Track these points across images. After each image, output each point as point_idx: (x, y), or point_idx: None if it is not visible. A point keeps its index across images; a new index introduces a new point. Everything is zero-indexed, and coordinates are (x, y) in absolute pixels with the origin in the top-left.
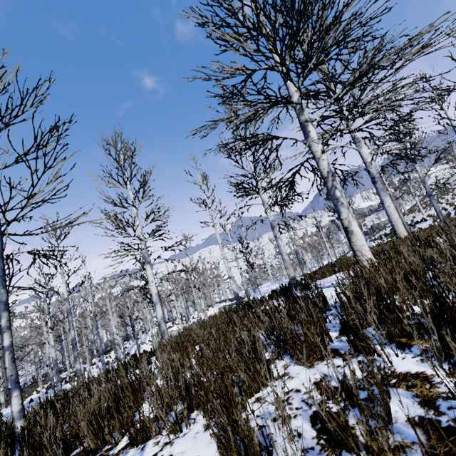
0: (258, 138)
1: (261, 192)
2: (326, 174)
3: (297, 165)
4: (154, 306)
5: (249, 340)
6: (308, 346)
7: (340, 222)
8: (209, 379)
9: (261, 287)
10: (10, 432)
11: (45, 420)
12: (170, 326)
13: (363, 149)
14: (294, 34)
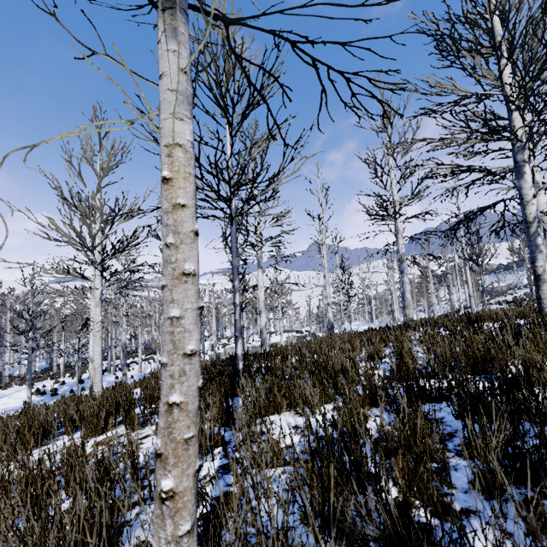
0: (457, 166)
1: (397, 220)
2: (532, 220)
3: (495, 203)
4: (260, 313)
5: (499, 333)
6: (538, 350)
7: (533, 269)
8: (474, 349)
9: (348, 325)
10: (232, 368)
11: (273, 363)
12: (226, 343)
13: (539, 196)
14: (544, 69)
